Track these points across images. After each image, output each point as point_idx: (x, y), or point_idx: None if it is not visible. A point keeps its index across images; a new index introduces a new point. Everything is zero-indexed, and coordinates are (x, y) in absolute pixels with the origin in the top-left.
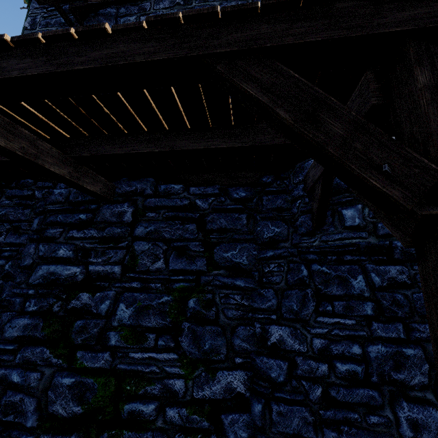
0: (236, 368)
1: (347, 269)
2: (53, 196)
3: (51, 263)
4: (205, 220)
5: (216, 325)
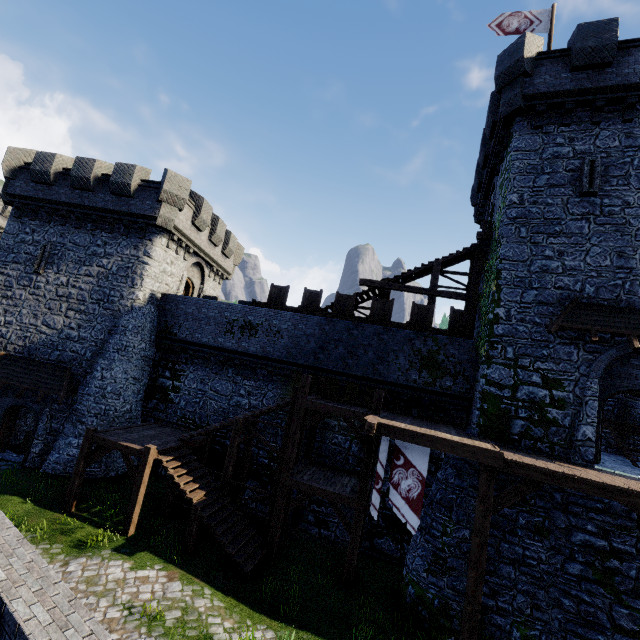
0: None
1: None
2: None
3: (581, 531)
4: None
5: None
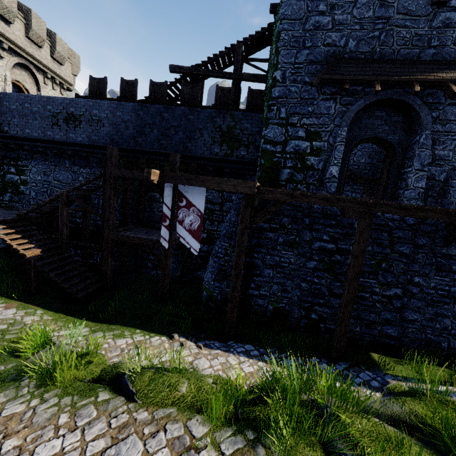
0: (398, 288)
1: (452, 262)
2: (314, 208)
3: (319, 241)
4: (392, 232)
5: (392, 274)
